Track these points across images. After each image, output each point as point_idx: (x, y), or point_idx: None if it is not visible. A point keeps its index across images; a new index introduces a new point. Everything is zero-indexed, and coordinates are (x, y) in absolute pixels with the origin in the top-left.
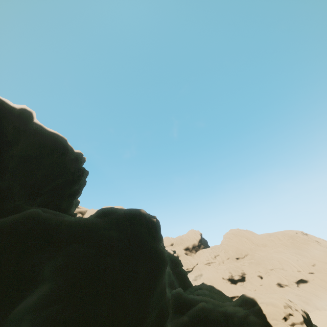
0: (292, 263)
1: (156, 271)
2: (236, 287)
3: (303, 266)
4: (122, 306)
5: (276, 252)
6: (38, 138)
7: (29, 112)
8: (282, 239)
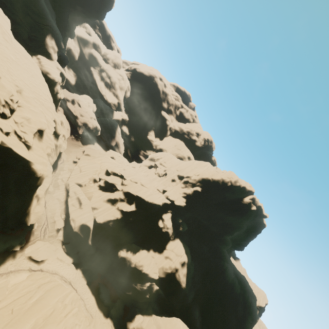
0: None
1: None
2: None
3: None
4: None
5: None
6: (255, 223)
7: (266, 217)
8: None
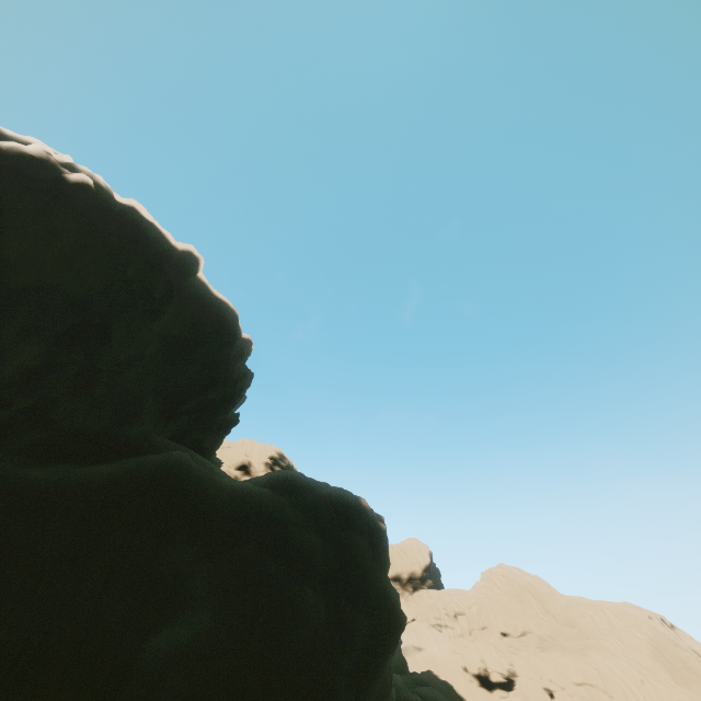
0: (628, 684)
1: (386, 639)
2: (490, 699)
3: (654, 700)
4: (328, 695)
5: (596, 647)
6: (196, 307)
7: (195, 258)
8: (614, 622)
